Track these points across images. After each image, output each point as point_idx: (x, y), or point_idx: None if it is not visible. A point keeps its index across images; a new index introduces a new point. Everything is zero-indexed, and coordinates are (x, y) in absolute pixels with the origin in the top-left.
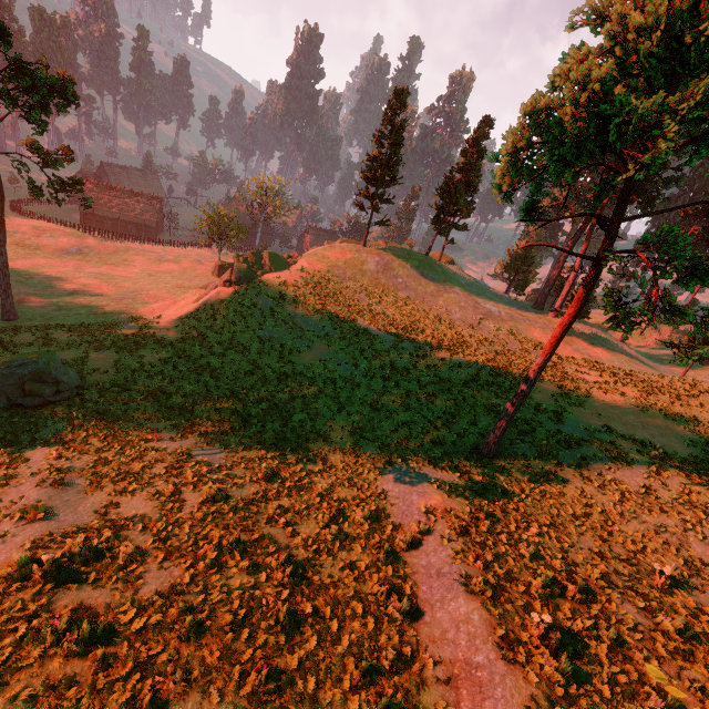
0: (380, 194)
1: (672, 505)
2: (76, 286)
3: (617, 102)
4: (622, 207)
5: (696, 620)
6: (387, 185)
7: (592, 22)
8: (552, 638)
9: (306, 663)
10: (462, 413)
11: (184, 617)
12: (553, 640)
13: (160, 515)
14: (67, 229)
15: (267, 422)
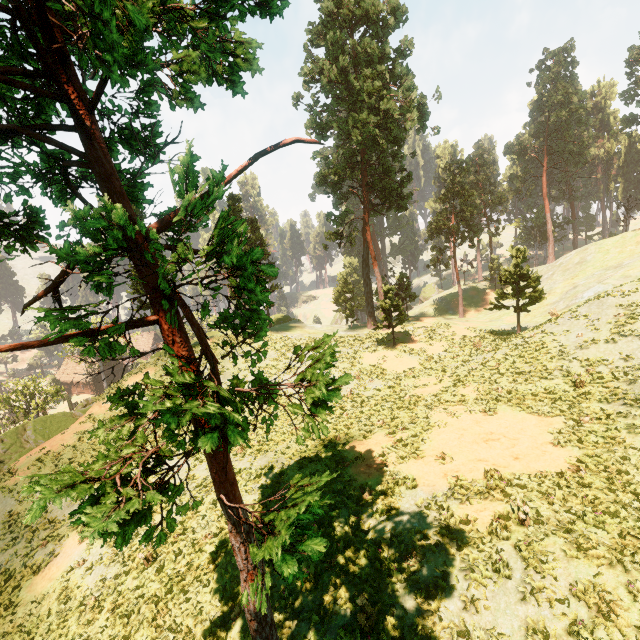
0: None
1: None
2: None
3: None
4: None
5: None
6: None
7: None
8: None
9: None
10: None
11: None
12: None
13: None
14: None
15: None
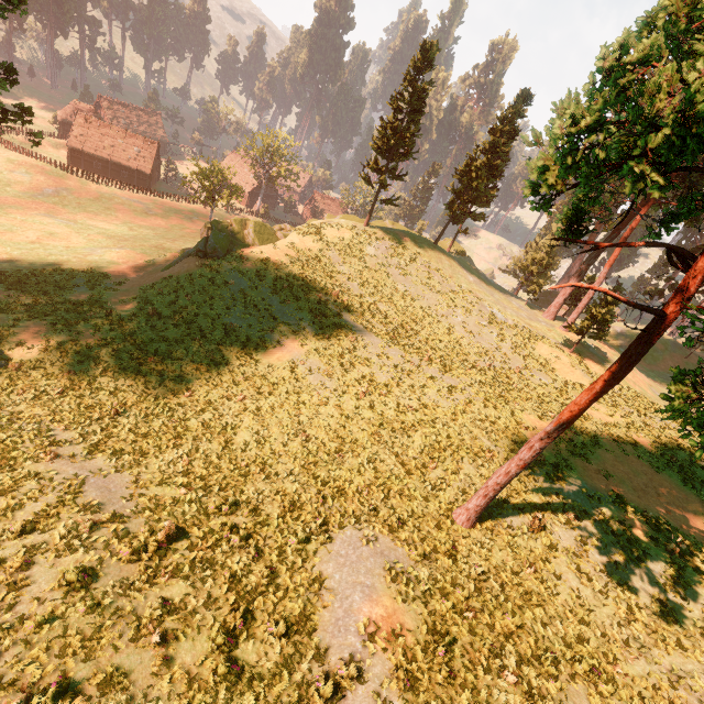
0: (391, 168)
1: (695, 639)
2: (41, 233)
3: None
4: None
5: None
6: (399, 158)
7: None
8: None
9: None
10: (443, 456)
11: None
12: None
13: None
14: (46, 167)
15: (204, 441)
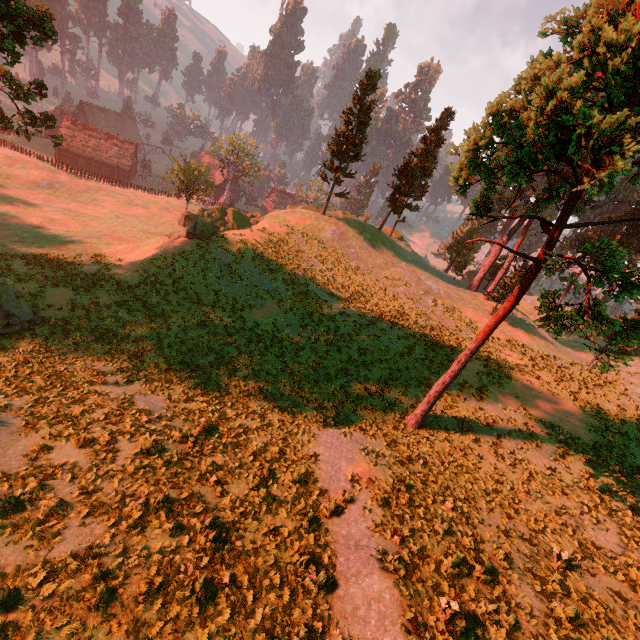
0: (343, 168)
1: (573, 488)
2: (43, 219)
3: (581, 114)
4: (566, 214)
5: (586, 606)
6: (350, 160)
7: (563, 32)
8: (457, 625)
9: (216, 638)
10: (395, 383)
11: (96, 584)
12: (458, 628)
13: (91, 465)
14: (39, 163)
15: (213, 374)
